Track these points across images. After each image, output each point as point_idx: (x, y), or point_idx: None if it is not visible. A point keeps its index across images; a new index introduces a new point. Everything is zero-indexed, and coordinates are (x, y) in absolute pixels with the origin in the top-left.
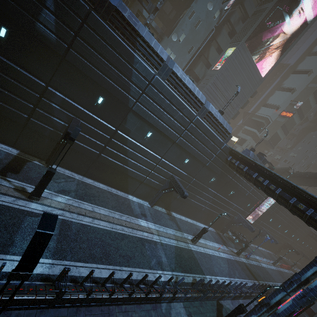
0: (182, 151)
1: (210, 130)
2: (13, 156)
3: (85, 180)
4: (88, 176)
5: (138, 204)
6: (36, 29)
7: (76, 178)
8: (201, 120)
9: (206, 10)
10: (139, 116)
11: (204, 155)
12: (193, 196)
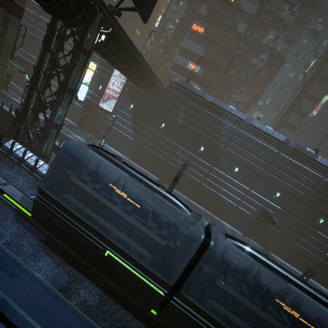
0: (270, 184)
1: (298, 164)
2: (157, 180)
3: (191, 201)
4: (192, 199)
5: (230, 229)
6: (175, 121)
7: (185, 198)
8: (285, 156)
9: (288, 77)
10: (228, 156)
11: (298, 189)
12: (296, 238)
